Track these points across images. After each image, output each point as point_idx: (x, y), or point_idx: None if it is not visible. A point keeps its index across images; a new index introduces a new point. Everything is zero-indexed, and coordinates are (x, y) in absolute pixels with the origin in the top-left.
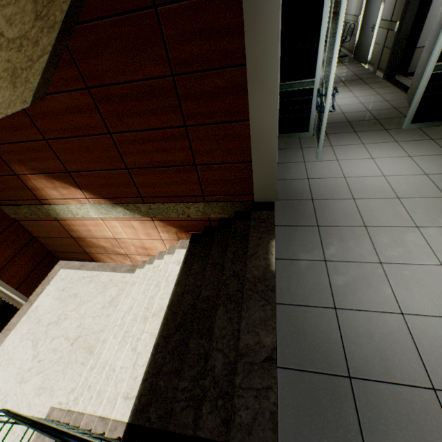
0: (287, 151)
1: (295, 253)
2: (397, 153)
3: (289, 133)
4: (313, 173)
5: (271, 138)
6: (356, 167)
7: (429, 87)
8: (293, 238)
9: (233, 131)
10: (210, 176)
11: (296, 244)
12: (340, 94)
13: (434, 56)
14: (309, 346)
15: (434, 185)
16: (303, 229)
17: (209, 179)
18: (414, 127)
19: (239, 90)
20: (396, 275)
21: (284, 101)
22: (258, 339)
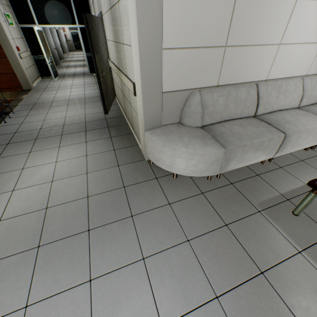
0: (45, 81)
1: (33, 95)
2: (82, 79)
3: (47, 76)
4: (51, 84)
5: (18, 64)
6: (66, 82)
7: (89, 61)
8: (34, 93)
9: (3, 61)
10: (1, 80)
11: (34, 94)
12: (79, 69)
13: (84, 51)
14: (28, 103)
15: (84, 83)
16: (38, 92)
17: (1, 81)
18: (92, 74)
19: (0, 47)
20: (58, 94)
21: (39, 63)
22: (13, 104)
